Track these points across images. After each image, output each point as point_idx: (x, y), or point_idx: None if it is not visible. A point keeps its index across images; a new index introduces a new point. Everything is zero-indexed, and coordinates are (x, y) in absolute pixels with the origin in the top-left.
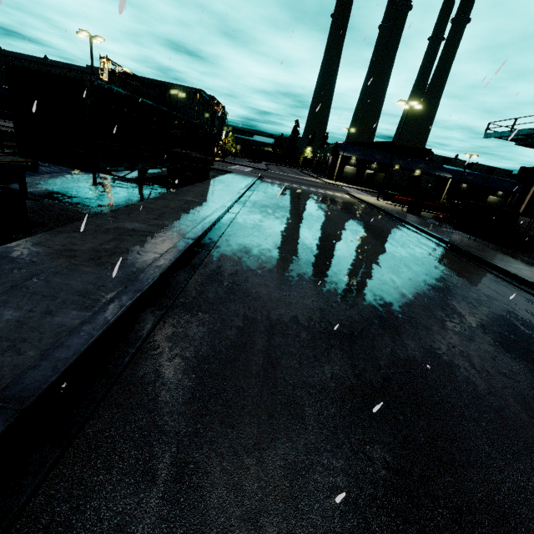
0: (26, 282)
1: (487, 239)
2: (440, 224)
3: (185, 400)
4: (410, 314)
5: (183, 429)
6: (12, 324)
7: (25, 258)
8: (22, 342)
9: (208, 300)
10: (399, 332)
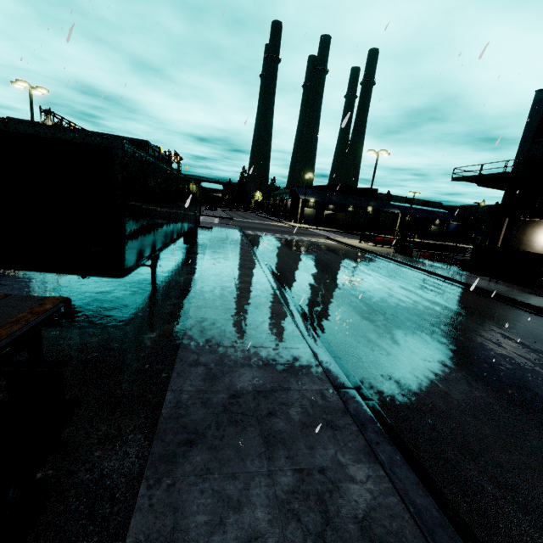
0: None
1: (514, 282)
2: (437, 264)
3: None
4: None
5: None
6: None
7: None
8: None
9: None
10: None
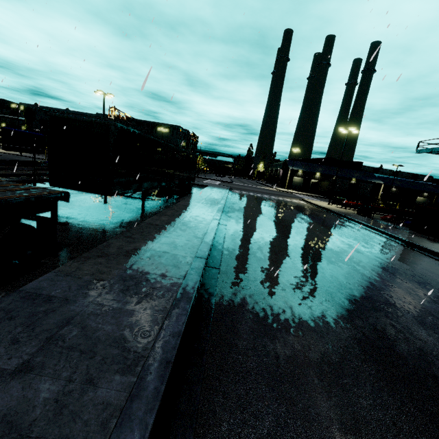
0: (61, 330)
1: None
2: (391, 224)
3: None
4: None
5: None
6: (50, 407)
7: (58, 294)
8: None
9: (241, 335)
10: None
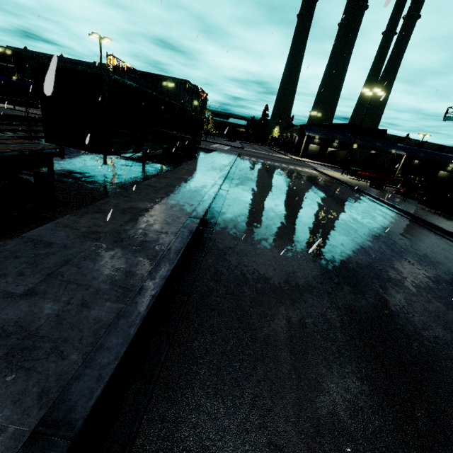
0: (60, 269)
1: None
2: (402, 198)
3: (226, 410)
4: (411, 298)
5: (232, 451)
6: (53, 319)
7: (57, 241)
8: (64, 343)
9: (222, 284)
10: (408, 319)
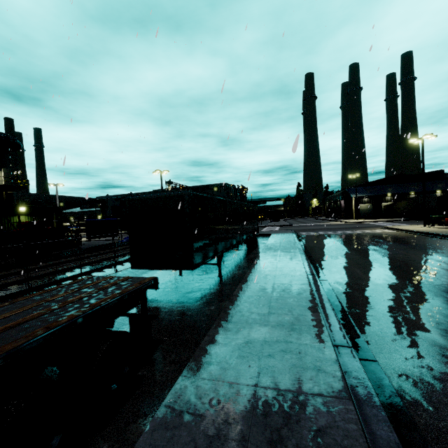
0: None
1: None
2: None
3: None
4: None
5: None
6: None
7: None
8: None
9: None
10: None
